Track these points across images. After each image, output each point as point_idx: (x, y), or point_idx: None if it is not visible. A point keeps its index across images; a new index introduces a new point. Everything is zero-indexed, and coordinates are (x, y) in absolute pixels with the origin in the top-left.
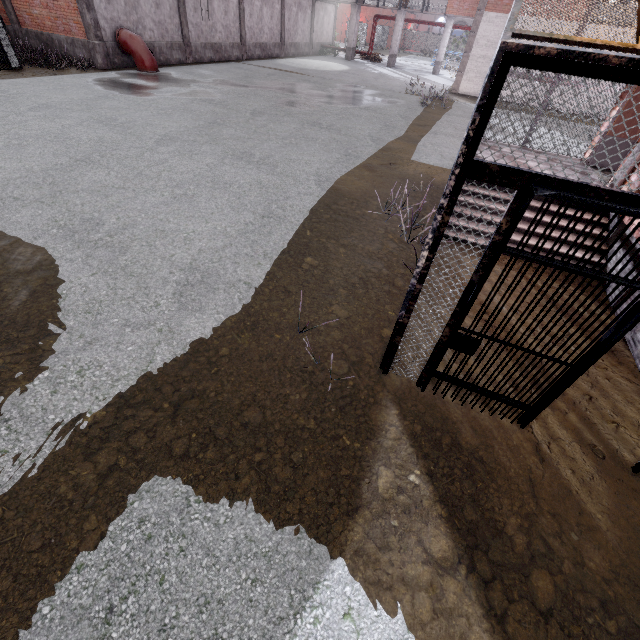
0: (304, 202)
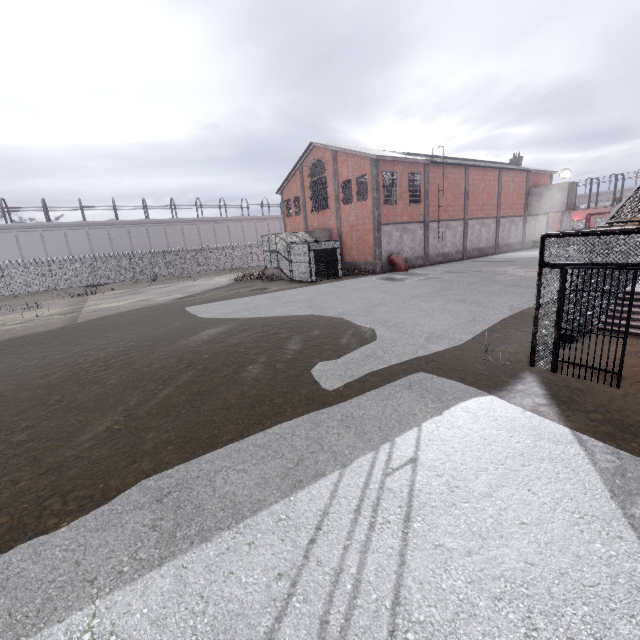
0: (498, 316)
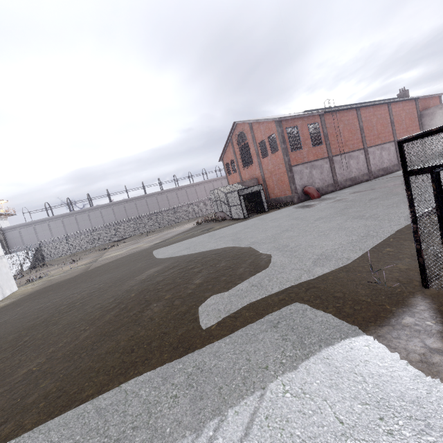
0: (392, 228)
